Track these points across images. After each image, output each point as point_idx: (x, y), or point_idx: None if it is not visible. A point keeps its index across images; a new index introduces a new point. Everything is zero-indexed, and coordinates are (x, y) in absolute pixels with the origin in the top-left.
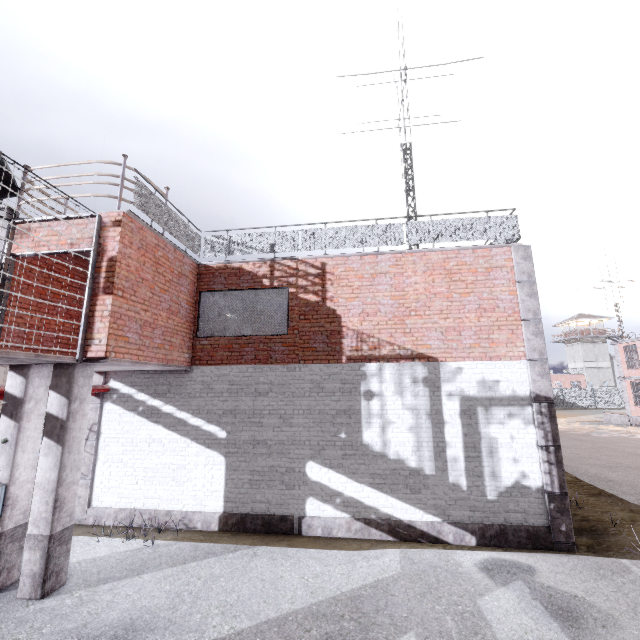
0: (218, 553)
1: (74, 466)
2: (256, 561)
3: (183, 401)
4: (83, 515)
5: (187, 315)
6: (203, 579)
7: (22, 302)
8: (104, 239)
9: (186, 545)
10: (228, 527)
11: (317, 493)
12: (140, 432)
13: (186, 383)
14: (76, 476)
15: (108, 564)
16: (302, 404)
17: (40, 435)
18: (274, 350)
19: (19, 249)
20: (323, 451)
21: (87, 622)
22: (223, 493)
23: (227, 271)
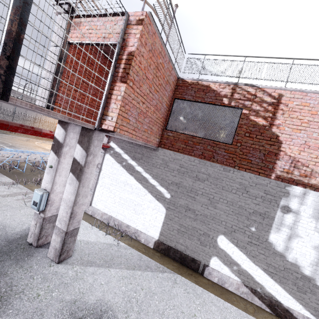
0: (153, 269)
1: (84, 195)
2: (176, 289)
3: (148, 167)
4: (87, 208)
5: (164, 113)
6: (144, 291)
7: (71, 80)
8: (127, 35)
9: (135, 253)
10: (158, 249)
11: (221, 256)
12: (121, 176)
13: (152, 157)
14: (84, 200)
15: (94, 250)
16: (227, 196)
17: (70, 168)
18: (217, 153)
19: (72, 38)
20: (234, 233)
21: (76, 299)
22: (160, 229)
23: (197, 87)
